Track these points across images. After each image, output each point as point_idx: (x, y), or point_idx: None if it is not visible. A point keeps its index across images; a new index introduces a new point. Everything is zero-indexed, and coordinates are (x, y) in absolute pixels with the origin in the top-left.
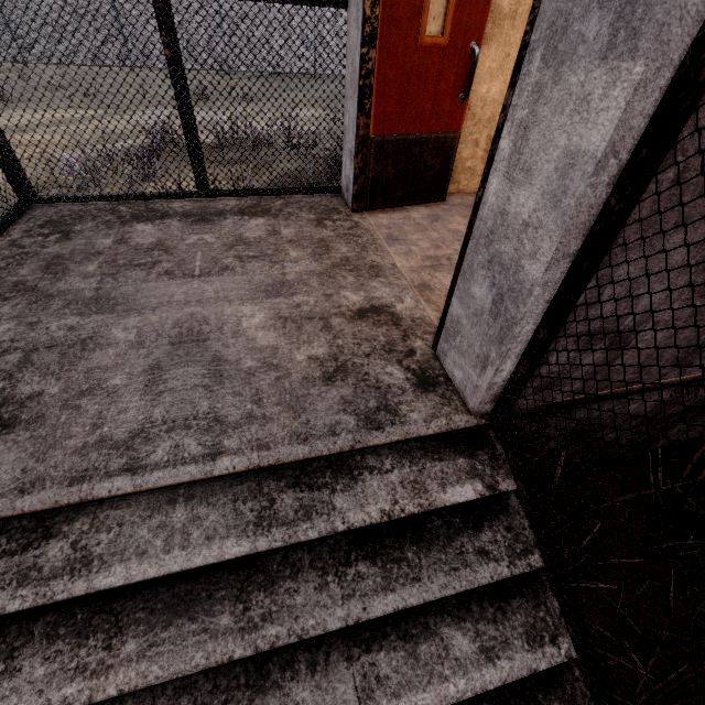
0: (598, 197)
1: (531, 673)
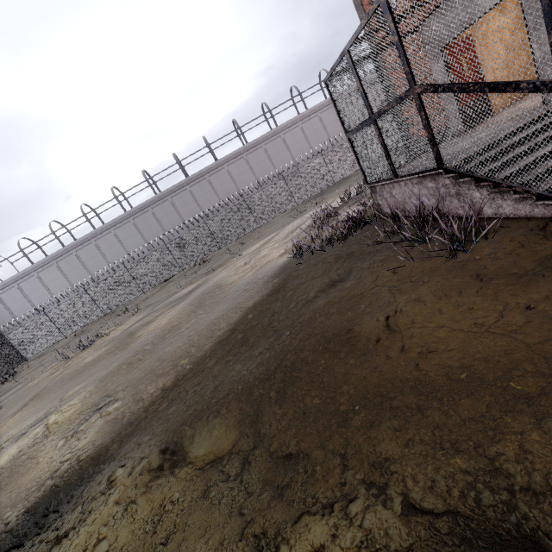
0: None
1: None
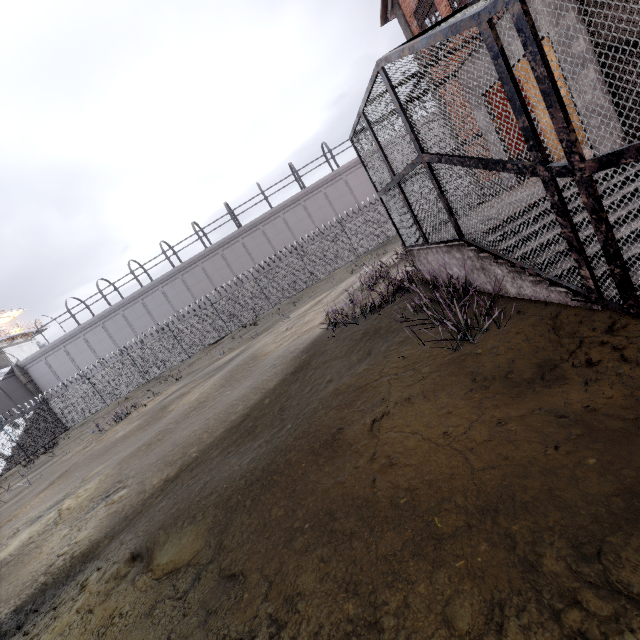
0: (602, 82)
1: None
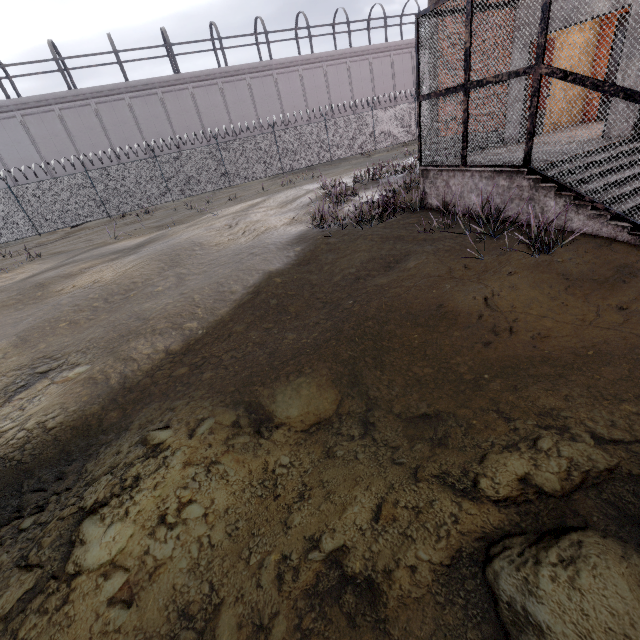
0: None
1: None
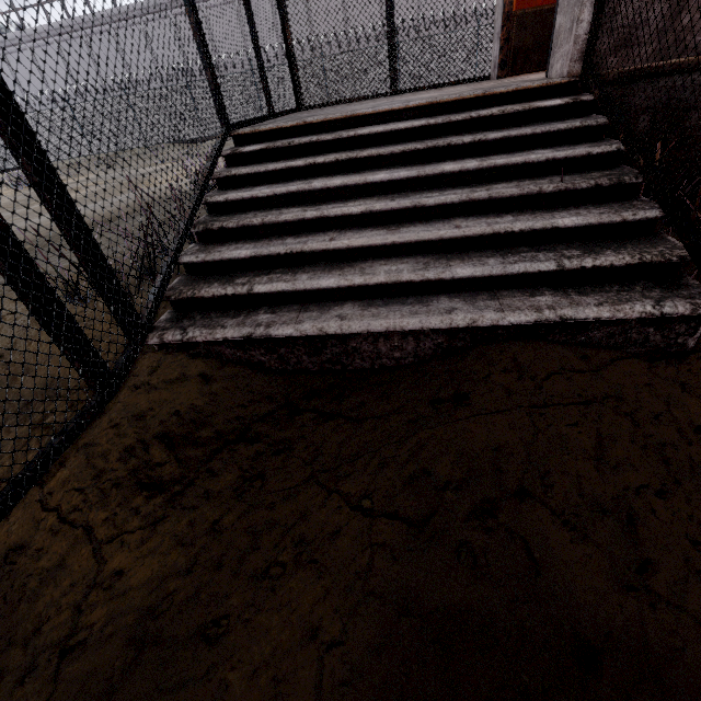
0: None
1: (588, 153)
